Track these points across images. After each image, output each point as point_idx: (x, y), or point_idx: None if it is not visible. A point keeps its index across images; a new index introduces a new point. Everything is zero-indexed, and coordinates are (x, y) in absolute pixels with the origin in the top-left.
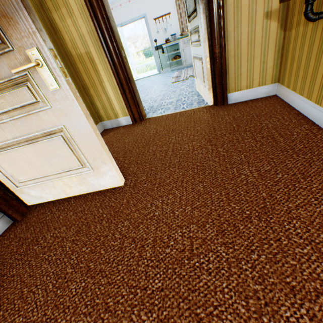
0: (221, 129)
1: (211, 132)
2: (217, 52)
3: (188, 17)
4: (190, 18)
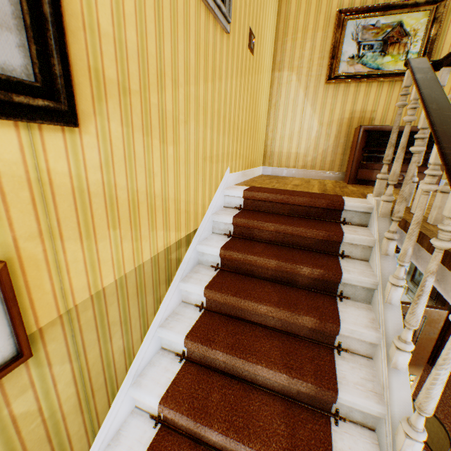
0: (449, 405)
1: (441, 405)
2: (446, 338)
3: (411, 279)
4: (414, 283)
